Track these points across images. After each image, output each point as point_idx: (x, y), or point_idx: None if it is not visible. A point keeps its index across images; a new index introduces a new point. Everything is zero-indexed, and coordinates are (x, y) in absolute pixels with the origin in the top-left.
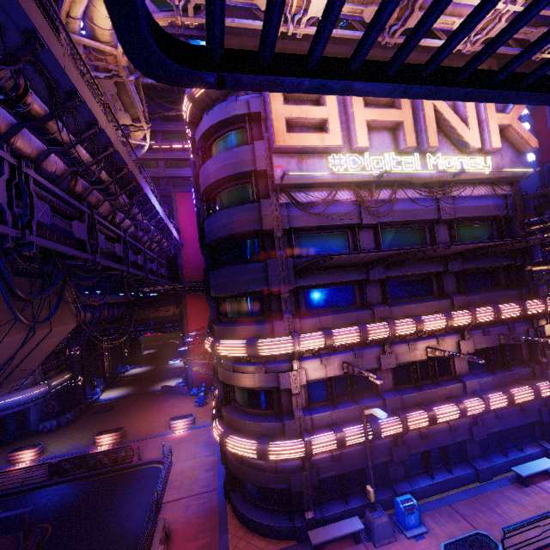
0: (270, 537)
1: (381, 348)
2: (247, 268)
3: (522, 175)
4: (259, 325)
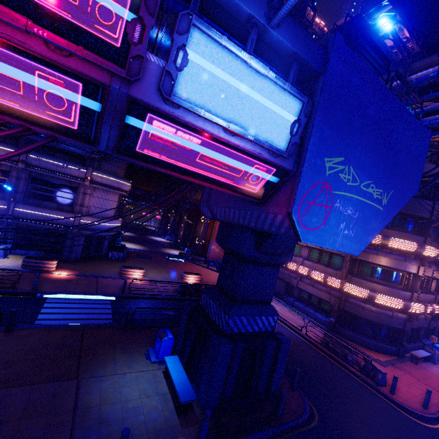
0: (382, 353)
1: None
2: (422, 201)
3: None
4: (418, 236)
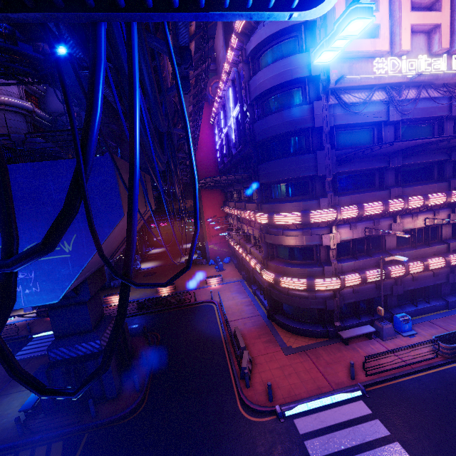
0: (309, 337)
1: (393, 218)
2: (299, 159)
3: None
4: (308, 201)
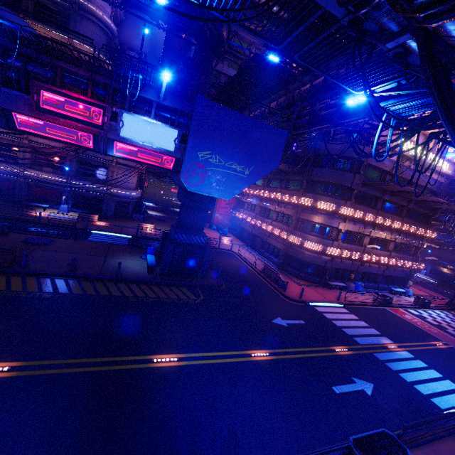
0: (308, 282)
1: (373, 227)
2: (345, 174)
3: (454, 177)
4: (340, 200)
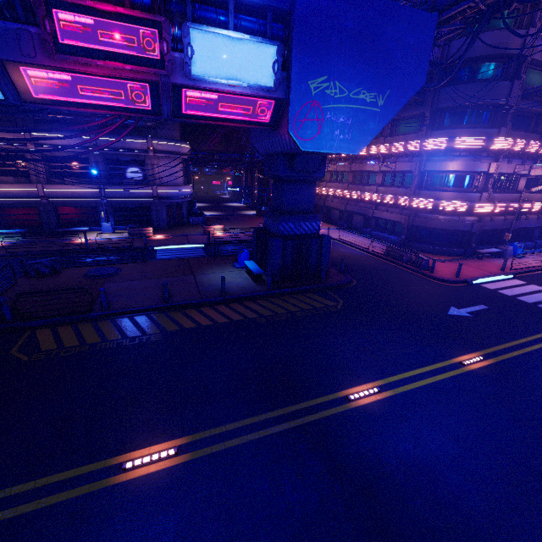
0: (448, 256)
1: (533, 162)
2: (497, 84)
3: None
4: (490, 129)
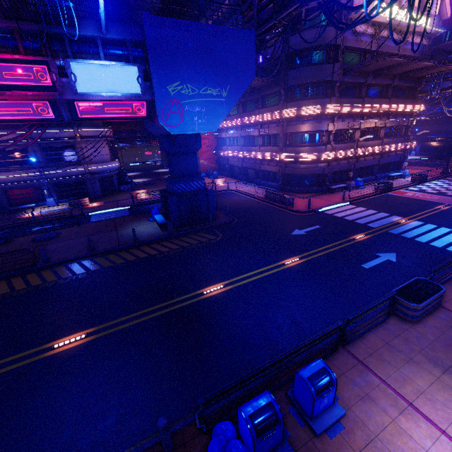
0: (311, 193)
1: (362, 119)
2: (323, 67)
3: (436, 34)
4: (324, 99)
